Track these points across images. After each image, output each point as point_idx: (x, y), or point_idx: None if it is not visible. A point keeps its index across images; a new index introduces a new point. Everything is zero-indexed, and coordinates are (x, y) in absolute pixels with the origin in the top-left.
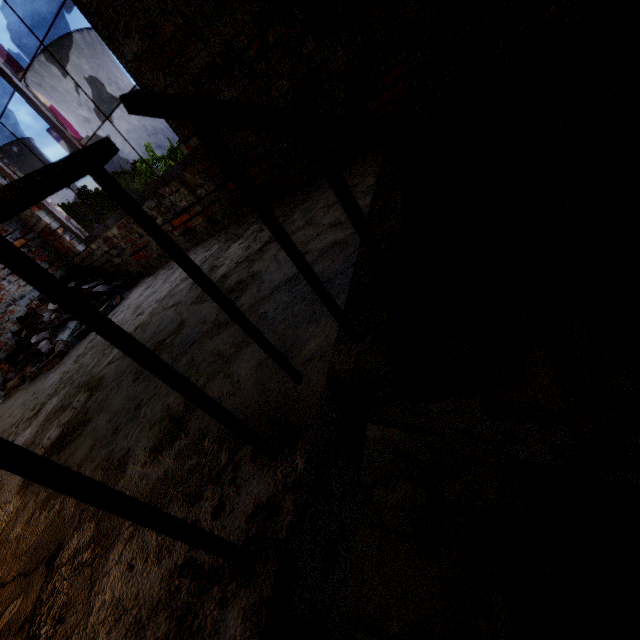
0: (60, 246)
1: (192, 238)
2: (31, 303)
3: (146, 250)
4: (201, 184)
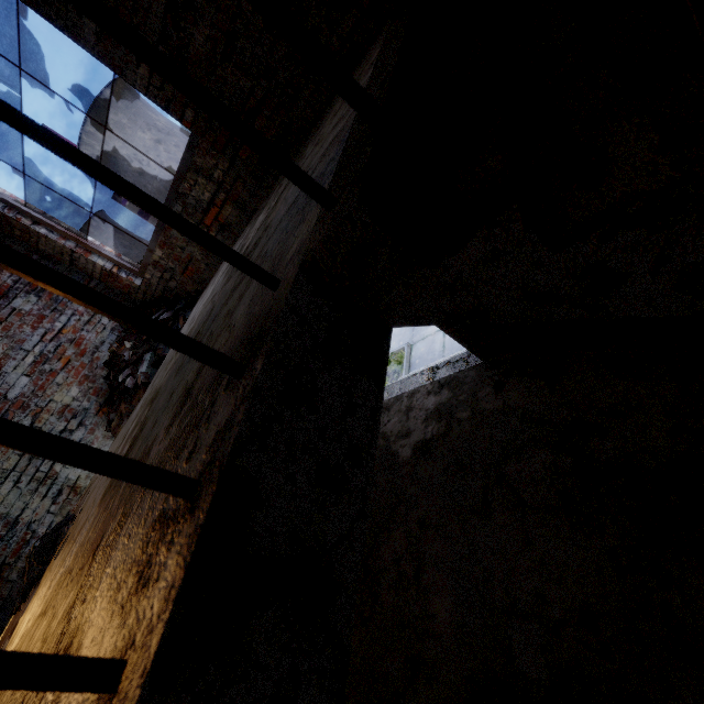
0: (121, 286)
1: (229, 233)
2: (111, 346)
3: (193, 263)
4: (214, 165)
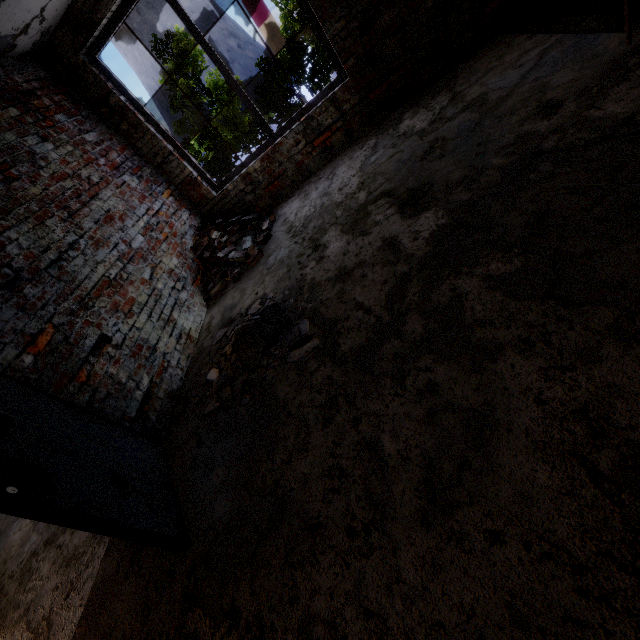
0: (195, 195)
1: (327, 155)
2: (196, 236)
3: (281, 179)
4: (348, 100)
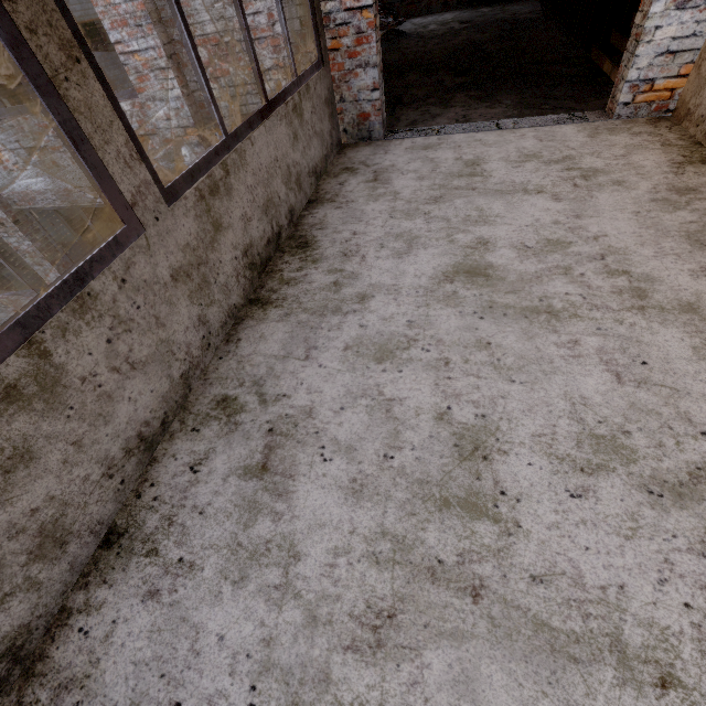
0: None
1: (444, 8)
2: None
3: (418, 5)
4: None
